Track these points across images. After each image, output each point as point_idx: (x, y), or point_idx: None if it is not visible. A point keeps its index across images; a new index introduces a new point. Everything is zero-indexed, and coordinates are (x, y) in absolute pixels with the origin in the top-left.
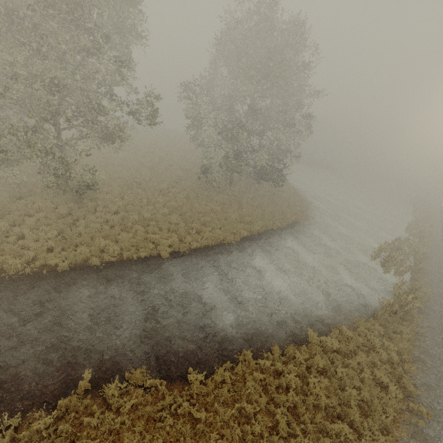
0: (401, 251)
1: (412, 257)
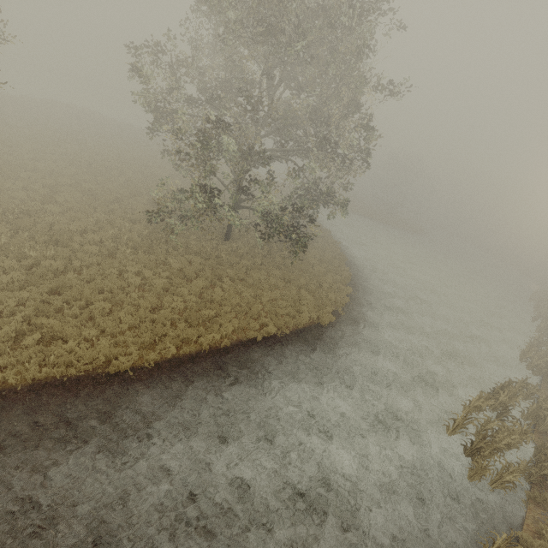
0: (512, 421)
1: (533, 439)
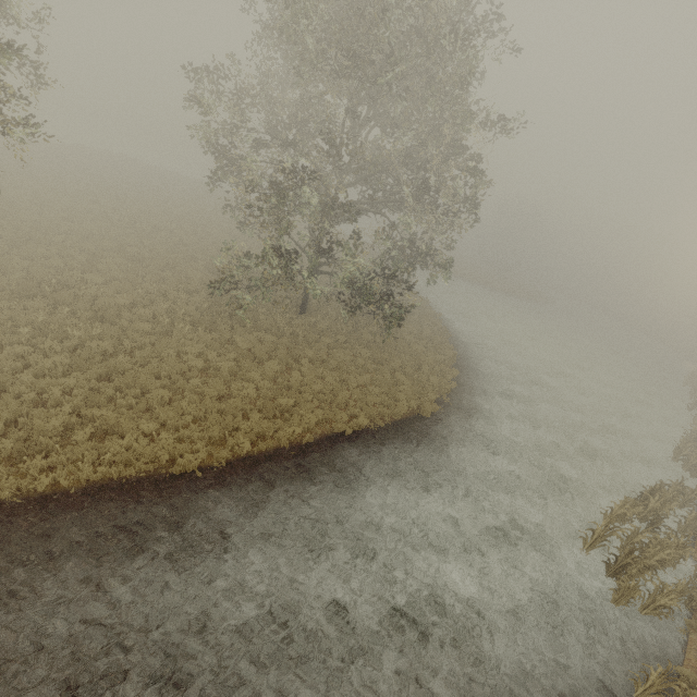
0: (666, 533)
1: (693, 555)
